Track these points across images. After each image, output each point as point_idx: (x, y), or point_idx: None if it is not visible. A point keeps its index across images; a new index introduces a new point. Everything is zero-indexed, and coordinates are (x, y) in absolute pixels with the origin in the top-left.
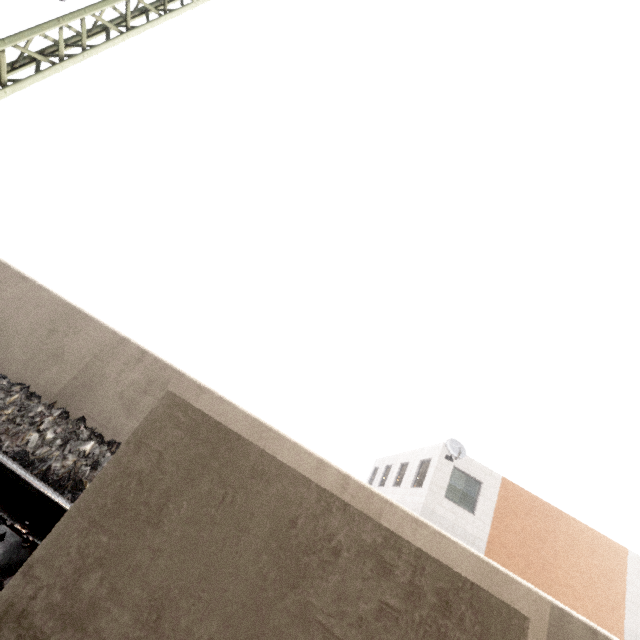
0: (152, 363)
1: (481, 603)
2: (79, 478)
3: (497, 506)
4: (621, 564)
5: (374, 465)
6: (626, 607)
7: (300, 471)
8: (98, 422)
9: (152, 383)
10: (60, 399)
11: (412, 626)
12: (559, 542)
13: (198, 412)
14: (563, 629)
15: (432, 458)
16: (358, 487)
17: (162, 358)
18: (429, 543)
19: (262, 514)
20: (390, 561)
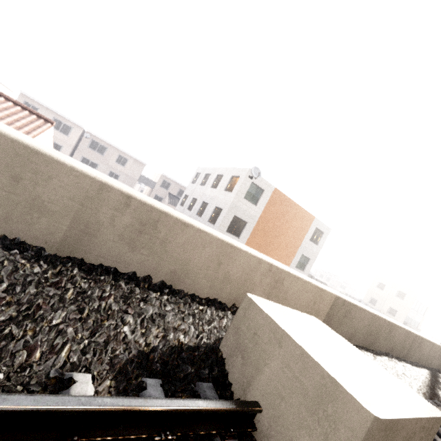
0: (139, 207)
1: (439, 420)
2: (173, 343)
3: (268, 202)
4: (310, 223)
5: (197, 171)
6: (305, 238)
7: (249, 267)
8: (109, 259)
9: (144, 224)
10: (65, 247)
11: (424, 437)
12: (290, 216)
13: (388, 420)
14: (336, 303)
15: (240, 176)
16: (276, 269)
17: (145, 200)
18: (301, 286)
19: (400, 439)
20: (425, 426)
